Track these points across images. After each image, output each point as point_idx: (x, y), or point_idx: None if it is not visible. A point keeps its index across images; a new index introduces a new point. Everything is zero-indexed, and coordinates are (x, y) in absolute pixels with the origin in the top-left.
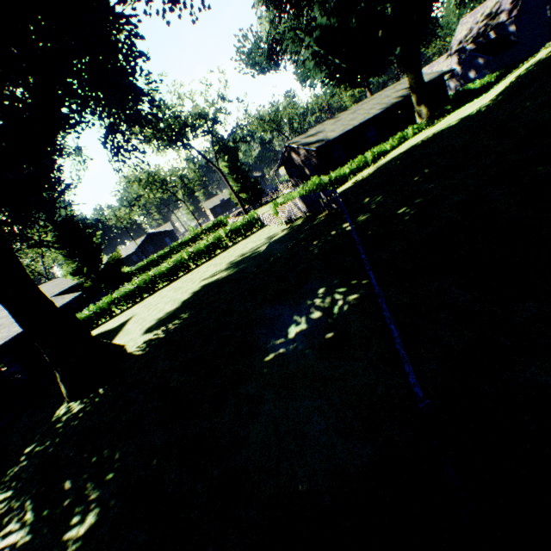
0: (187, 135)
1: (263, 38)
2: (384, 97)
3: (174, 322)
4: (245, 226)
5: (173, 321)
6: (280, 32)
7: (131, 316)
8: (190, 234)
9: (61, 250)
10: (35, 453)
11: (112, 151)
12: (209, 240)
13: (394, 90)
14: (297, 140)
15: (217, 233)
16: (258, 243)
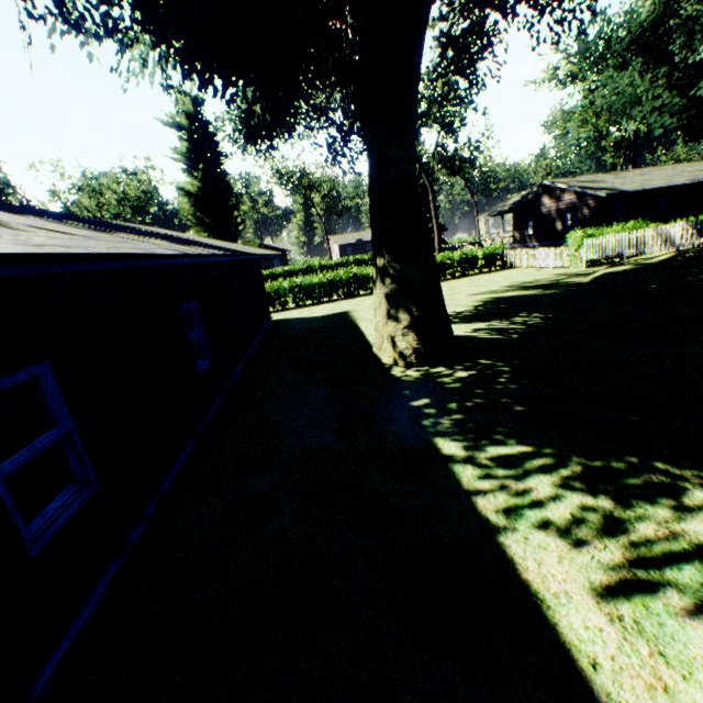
0: (429, 122)
1: (635, 20)
2: (682, 171)
3: (516, 318)
4: (485, 259)
5: (510, 318)
6: (682, 14)
7: (342, 310)
8: (338, 259)
9: (193, 210)
10: (463, 408)
11: (450, 65)
12: (436, 258)
13: (694, 169)
14: (563, 181)
15: (445, 254)
16: (542, 276)
